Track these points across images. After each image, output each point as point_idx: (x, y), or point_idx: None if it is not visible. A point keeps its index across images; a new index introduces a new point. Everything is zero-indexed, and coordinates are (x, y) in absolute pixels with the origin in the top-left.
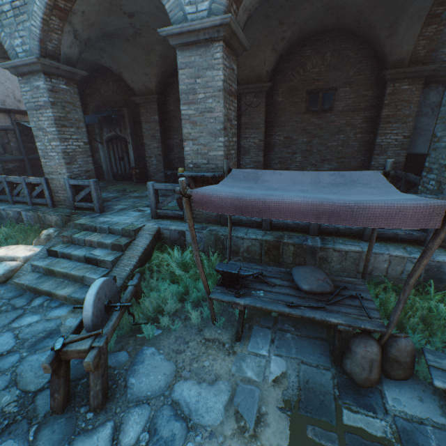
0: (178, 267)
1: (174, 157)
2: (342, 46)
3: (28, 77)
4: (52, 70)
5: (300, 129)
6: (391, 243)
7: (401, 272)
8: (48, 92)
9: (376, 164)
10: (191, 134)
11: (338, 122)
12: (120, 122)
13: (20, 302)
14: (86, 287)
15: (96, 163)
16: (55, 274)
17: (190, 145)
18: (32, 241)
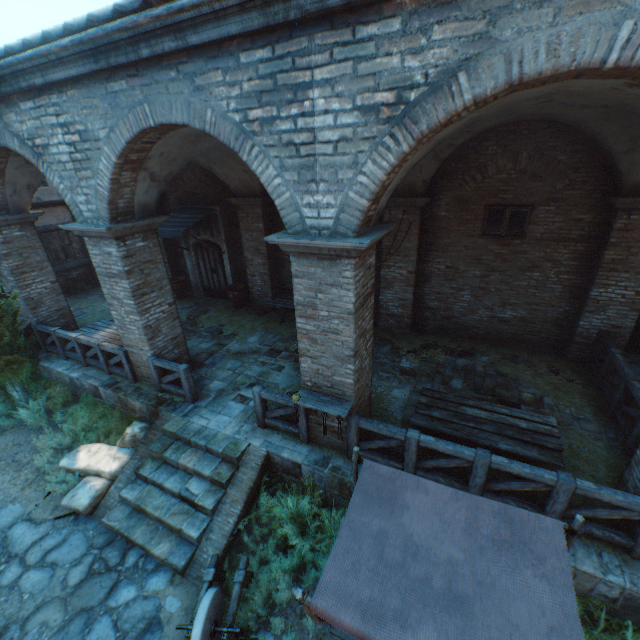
0: (293, 528)
1: (286, 274)
2: (548, 143)
3: (96, 239)
4: (126, 232)
5: (472, 258)
6: (583, 537)
7: (590, 589)
8: (122, 260)
9: (587, 325)
10: (310, 351)
11: (532, 255)
12: (212, 223)
13: (113, 555)
14: (184, 543)
15: (181, 270)
16: (147, 514)
17: (308, 362)
18: (115, 441)
